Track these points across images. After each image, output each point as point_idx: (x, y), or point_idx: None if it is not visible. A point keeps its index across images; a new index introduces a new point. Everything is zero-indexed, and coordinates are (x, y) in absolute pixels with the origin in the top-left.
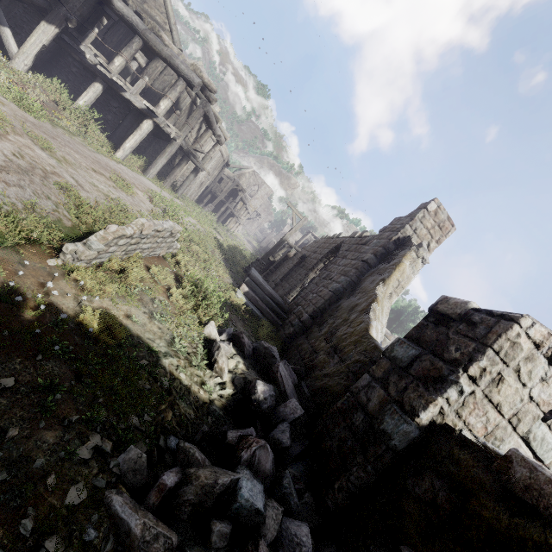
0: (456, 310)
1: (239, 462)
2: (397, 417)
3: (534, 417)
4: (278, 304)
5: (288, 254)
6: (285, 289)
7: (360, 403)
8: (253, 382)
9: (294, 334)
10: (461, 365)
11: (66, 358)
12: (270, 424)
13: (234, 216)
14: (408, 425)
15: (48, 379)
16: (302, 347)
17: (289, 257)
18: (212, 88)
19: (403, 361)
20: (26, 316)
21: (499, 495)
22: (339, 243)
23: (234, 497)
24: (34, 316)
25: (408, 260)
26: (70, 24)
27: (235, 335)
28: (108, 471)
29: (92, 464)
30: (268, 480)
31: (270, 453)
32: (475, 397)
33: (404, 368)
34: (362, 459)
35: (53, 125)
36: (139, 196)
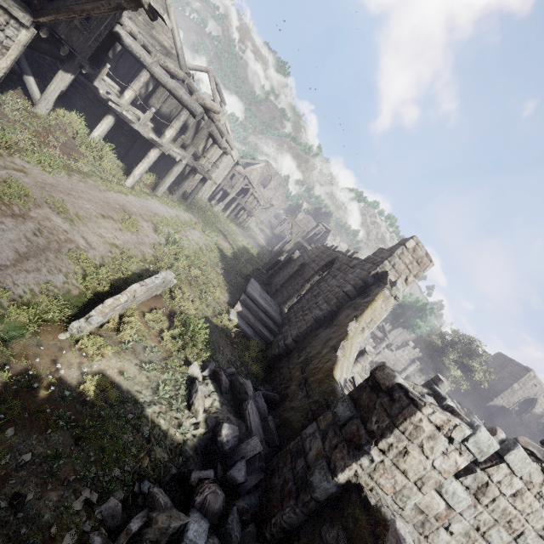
0: (386, 381)
1: (193, 504)
2: (322, 473)
3: (436, 481)
4: (271, 318)
5: (292, 256)
6: (283, 297)
7: (304, 450)
8: (220, 424)
9: (279, 355)
10: (374, 438)
11: (69, 426)
12: (232, 461)
13: (245, 210)
14: (327, 483)
15: (55, 449)
16: (282, 371)
17: (293, 259)
18: (215, 110)
19: (340, 420)
20: (41, 395)
21: None
22: (333, 258)
23: (182, 537)
24: (47, 394)
25: (380, 299)
26: (84, 70)
27: (216, 371)
28: (93, 517)
29: (83, 513)
30: (217, 517)
31: (220, 495)
32: (384, 464)
33: (339, 427)
34: (294, 502)
35: (70, 173)
36: (144, 229)
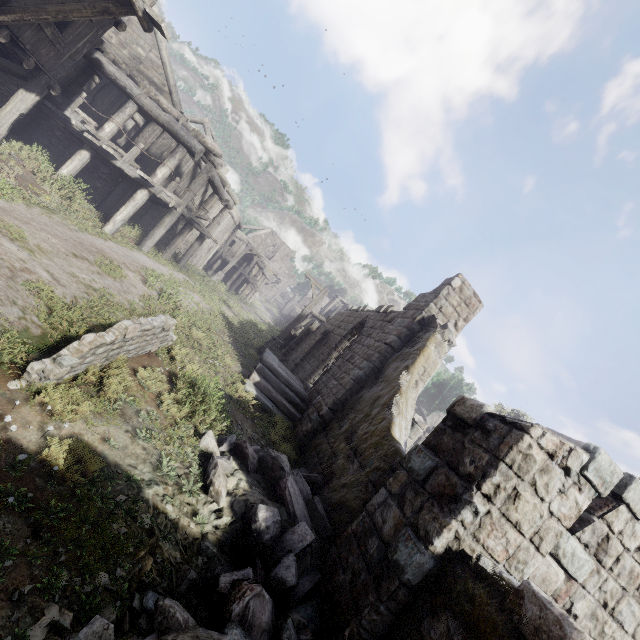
0: (472, 414)
1: (229, 618)
2: (411, 544)
3: (556, 533)
4: (296, 392)
5: (310, 328)
6: (305, 371)
7: (376, 525)
8: (254, 507)
9: (312, 431)
10: (475, 481)
11: (23, 509)
12: (274, 558)
13: (249, 283)
14: (421, 555)
15: None
16: (320, 447)
17: (311, 331)
18: (217, 152)
19: (419, 474)
20: None
21: (512, 639)
22: (364, 318)
23: None
24: None
25: (433, 344)
26: (53, 92)
27: (238, 444)
28: None
29: None
30: (265, 636)
31: (268, 600)
32: (492, 517)
33: (420, 483)
34: (375, 597)
35: (29, 204)
36: (129, 278)
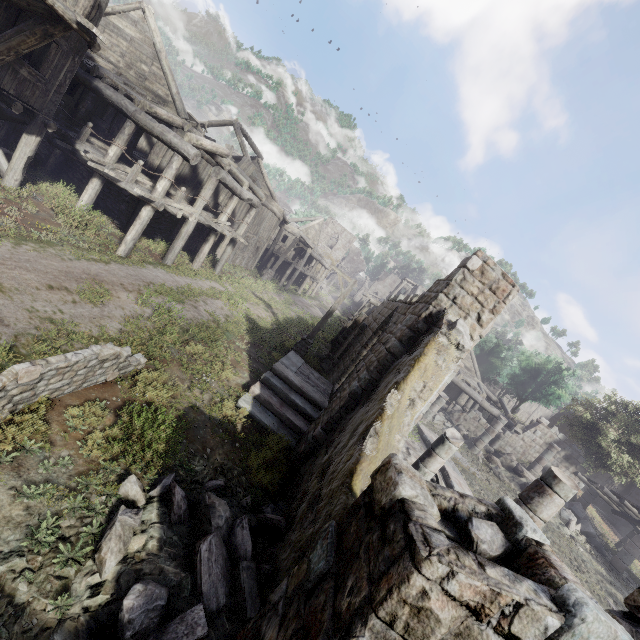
0: (383, 496)
1: None
2: None
3: None
4: (311, 400)
5: (357, 320)
6: (338, 372)
7: (256, 639)
8: (132, 586)
9: (305, 453)
10: (336, 636)
11: None
12: None
13: (307, 276)
14: None
15: None
16: (303, 478)
17: (358, 323)
18: (222, 152)
19: (308, 580)
20: None
21: None
22: (393, 310)
23: None
24: None
25: (432, 352)
26: (50, 129)
27: (170, 488)
28: None
29: None
30: None
31: None
32: None
33: (306, 594)
34: None
35: (20, 243)
36: (119, 300)
